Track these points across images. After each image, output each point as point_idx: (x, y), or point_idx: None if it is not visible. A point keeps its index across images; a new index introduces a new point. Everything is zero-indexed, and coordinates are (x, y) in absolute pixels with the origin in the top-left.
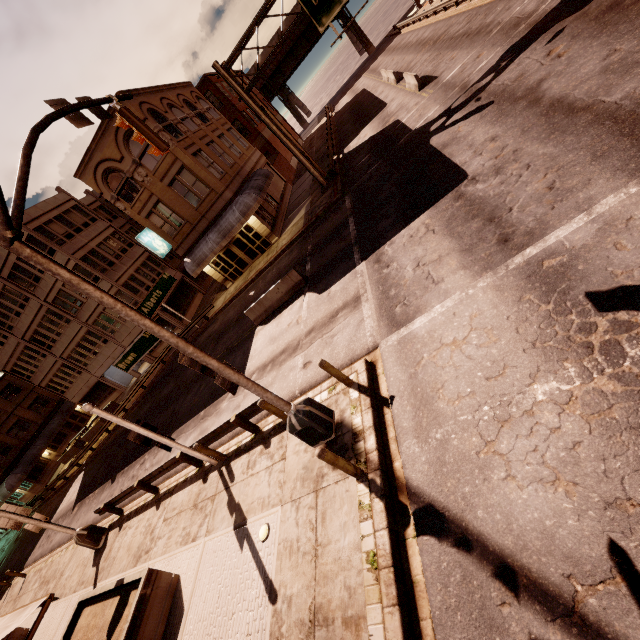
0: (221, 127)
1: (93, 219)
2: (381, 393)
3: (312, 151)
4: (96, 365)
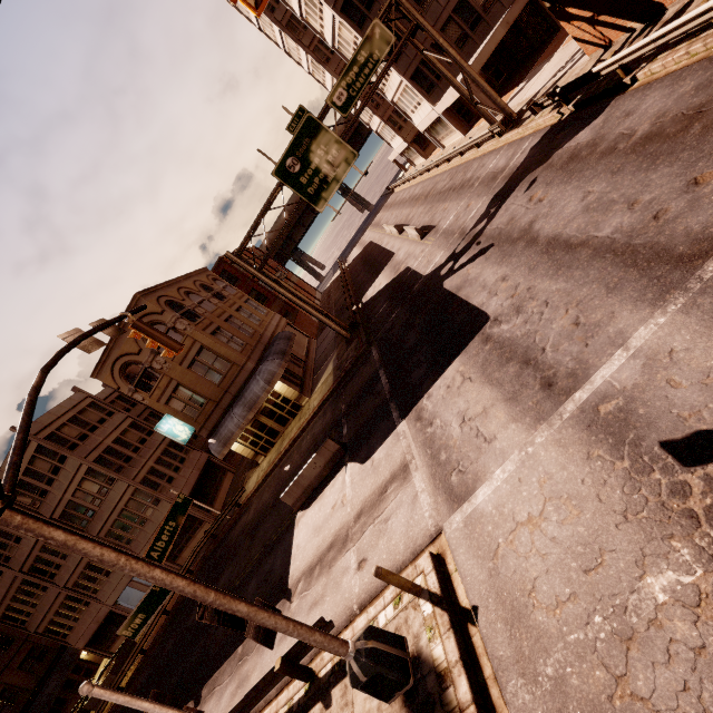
0: (238, 300)
1: (110, 413)
2: (460, 602)
3: (331, 303)
4: (108, 589)
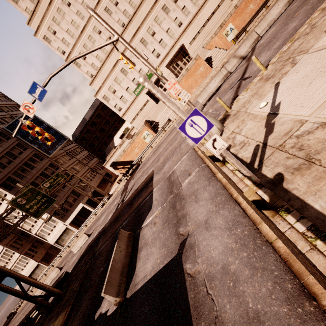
0: None
1: None
2: None
3: None
4: None
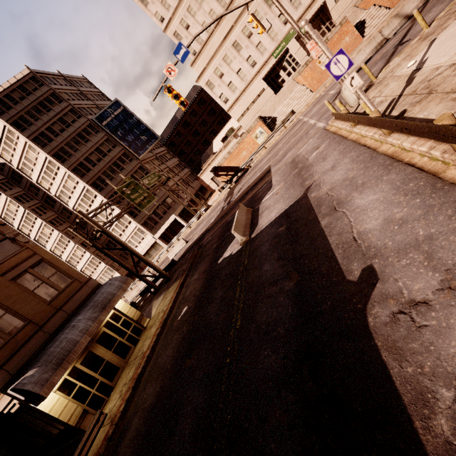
0: None
1: None
2: None
3: None
4: None
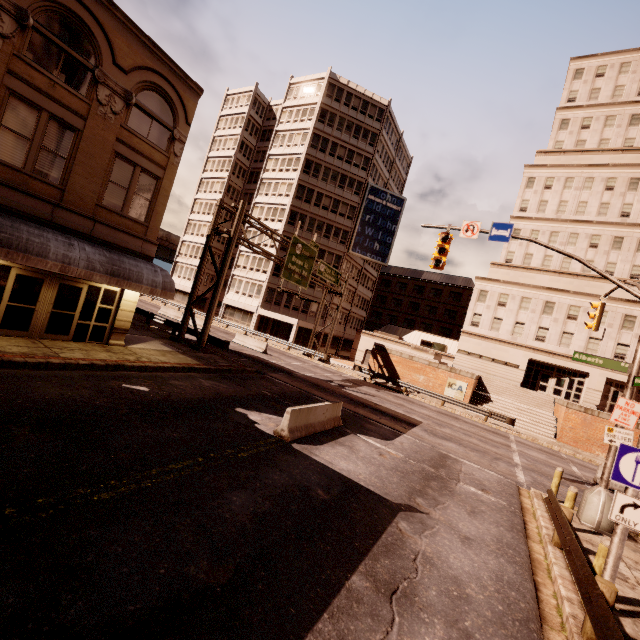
0: None
1: None
2: None
3: None
4: None
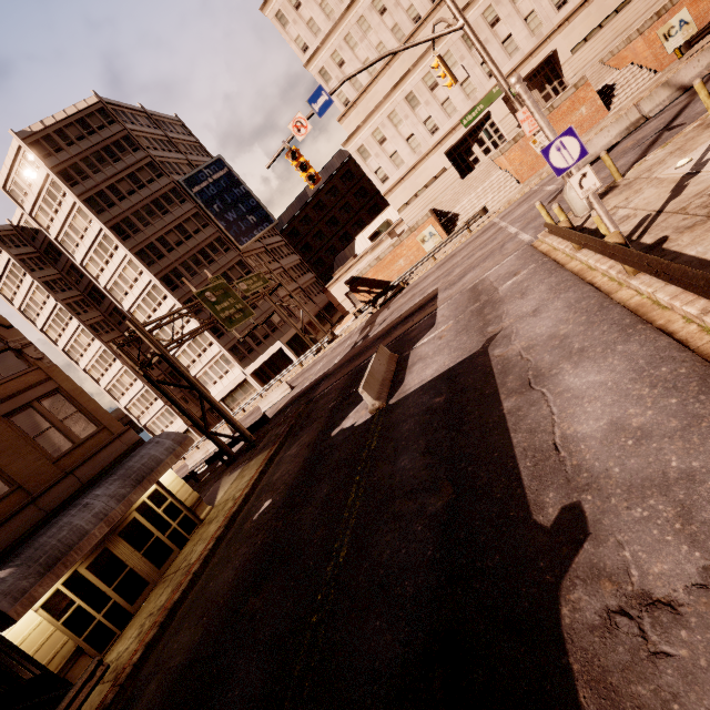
0: None
1: None
2: None
3: None
4: None
